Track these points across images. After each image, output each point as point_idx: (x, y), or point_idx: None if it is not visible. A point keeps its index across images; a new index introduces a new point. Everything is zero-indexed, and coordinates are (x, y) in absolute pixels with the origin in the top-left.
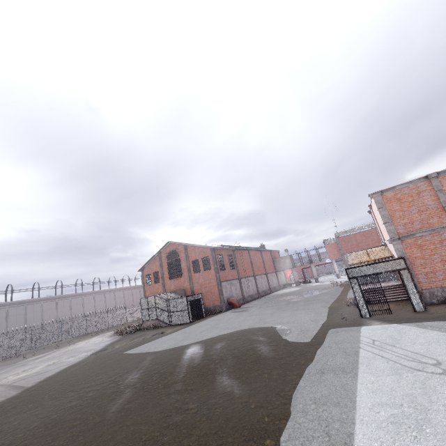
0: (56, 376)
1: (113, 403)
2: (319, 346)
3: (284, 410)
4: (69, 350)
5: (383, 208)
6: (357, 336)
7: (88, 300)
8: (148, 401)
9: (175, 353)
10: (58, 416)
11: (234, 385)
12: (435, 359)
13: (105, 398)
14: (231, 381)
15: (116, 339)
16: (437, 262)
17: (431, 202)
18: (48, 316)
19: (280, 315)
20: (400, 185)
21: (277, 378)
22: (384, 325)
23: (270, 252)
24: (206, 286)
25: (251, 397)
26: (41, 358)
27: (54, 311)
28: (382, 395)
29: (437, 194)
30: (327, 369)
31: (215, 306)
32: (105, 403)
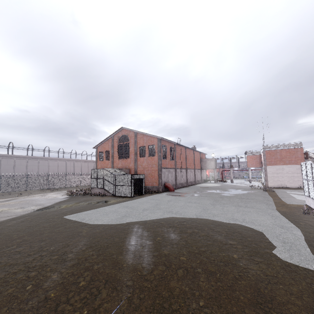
0: None
1: None
2: None
3: None
4: (25, 200)
5: None
6: None
7: (53, 164)
8: None
9: (116, 235)
10: None
11: None
12: None
13: None
14: None
15: (65, 199)
16: None
17: None
18: (19, 170)
19: (224, 208)
20: None
21: None
22: None
23: (200, 153)
24: (148, 169)
25: None
26: None
27: (24, 167)
28: None
29: None
30: None
31: (153, 187)
32: None
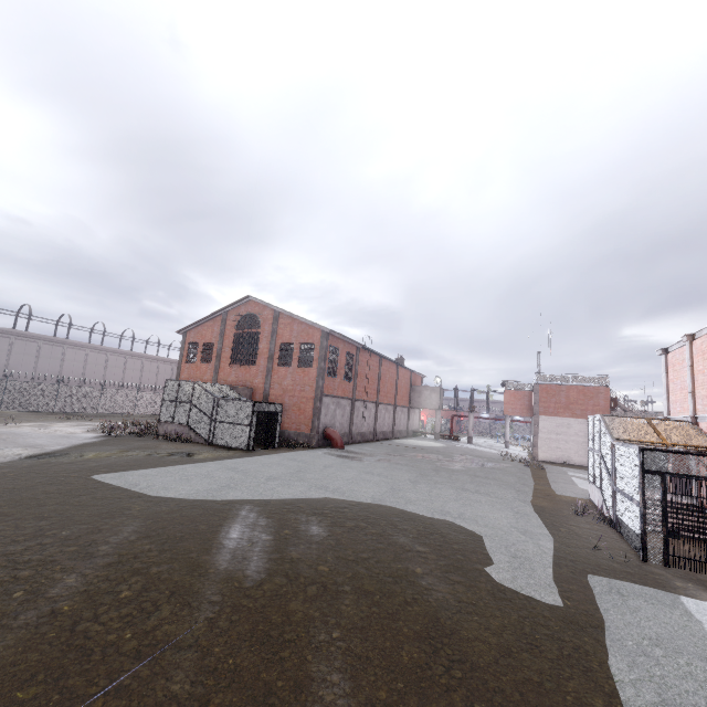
0: None
1: None
2: (605, 637)
3: None
4: None
5: None
6: (703, 635)
7: (75, 357)
8: None
9: (203, 520)
10: None
11: None
12: None
13: None
14: None
15: (96, 439)
16: None
17: None
18: None
19: (433, 491)
20: None
21: None
22: None
23: (411, 373)
24: (294, 394)
25: None
26: None
27: (2, 356)
28: None
29: None
30: None
31: (299, 435)
32: None
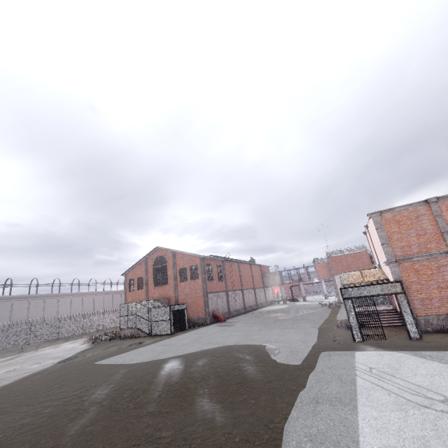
0: (13, 385)
1: (73, 424)
2: (311, 370)
3: (275, 447)
4: (35, 355)
5: (381, 229)
6: (351, 361)
7: (64, 302)
8: (115, 424)
9: (151, 367)
10: (5, 436)
11: (216, 410)
12: (442, 395)
13: (65, 416)
14: (212, 405)
15: (88, 347)
16: (434, 288)
17: (430, 227)
18: (17, 316)
19: (267, 332)
20: (399, 207)
21: (265, 405)
22: (379, 351)
23: (260, 267)
24: (192, 296)
25: (236, 427)
26: (2, 362)
27: (24, 311)
28: (388, 436)
29: (436, 219)
30: (322, 398)
31: (199, 319)
32: (63, 423)
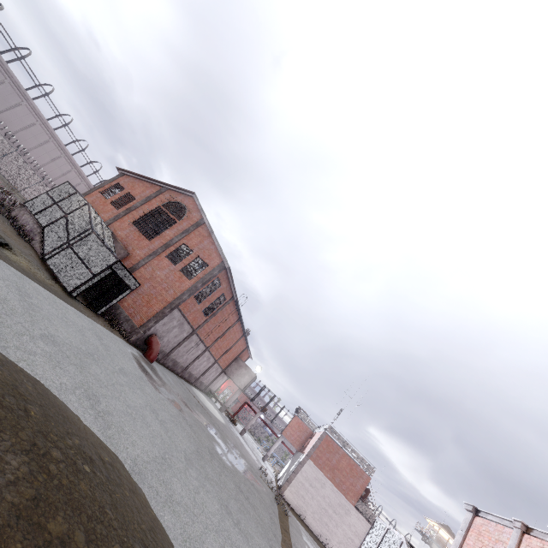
0: None
1: None
2: None
3: None
4: None
5: None
6: None
7: (24, 115)
8: None
9: None
10: None
11: None
12: None
13: None
14: None
15: None
16: None
17: None
18: None
19: (201, 493)
20: None
21: None
22: None
23: (246, 348)
24: (157, 286)
25: None
26: None
27: None
28: None
29: None
30: None
31: (129, 321)
32: None
